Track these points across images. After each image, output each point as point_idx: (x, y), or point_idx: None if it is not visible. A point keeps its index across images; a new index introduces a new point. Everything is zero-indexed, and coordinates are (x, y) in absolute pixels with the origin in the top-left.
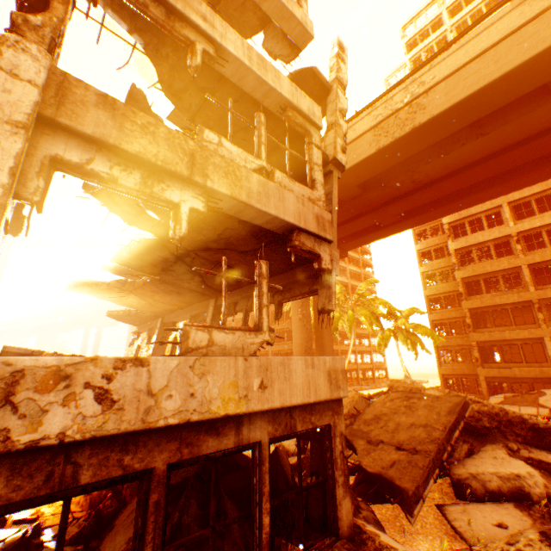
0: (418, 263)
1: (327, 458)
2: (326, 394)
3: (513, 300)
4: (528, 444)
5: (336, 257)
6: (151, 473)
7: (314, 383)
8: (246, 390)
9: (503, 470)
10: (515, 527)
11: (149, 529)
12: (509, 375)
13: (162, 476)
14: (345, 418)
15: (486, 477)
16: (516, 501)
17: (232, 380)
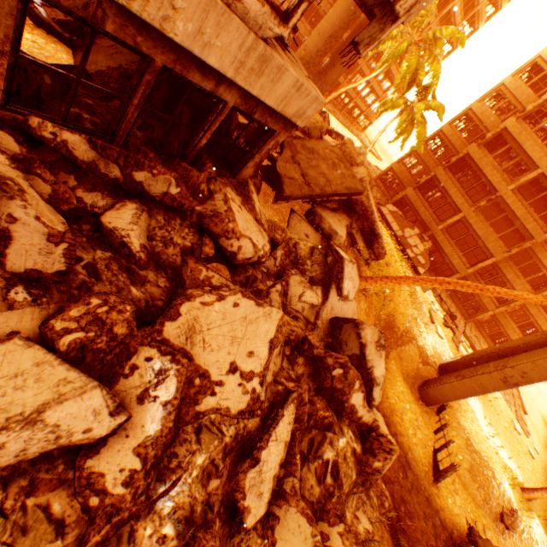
0: (517, 71)
1: (259, 146)
2: (289, 116)
3: (493, 180)
4: (360, 232)
5: (425, 3)
6: (151, 61)
7: (288, 102)
8: (240, 65)
9: (334, 227)
10: (311, 241)
11: (140, 92)
12: (416, 208)
13: (157, 70)
14: (298, 130)
15: (325, 222)
16: (323, 237)
17: (235, 49)
